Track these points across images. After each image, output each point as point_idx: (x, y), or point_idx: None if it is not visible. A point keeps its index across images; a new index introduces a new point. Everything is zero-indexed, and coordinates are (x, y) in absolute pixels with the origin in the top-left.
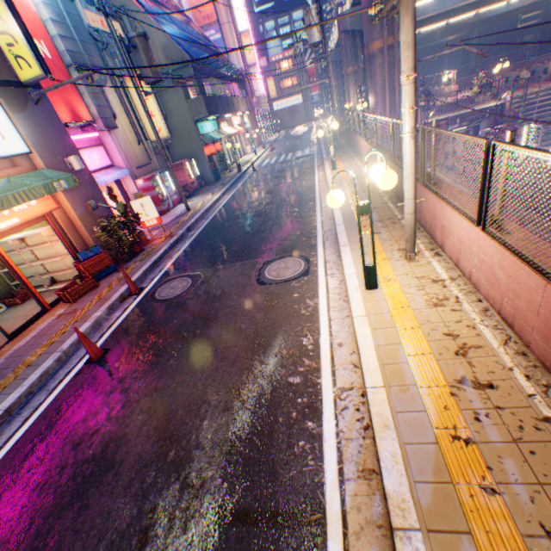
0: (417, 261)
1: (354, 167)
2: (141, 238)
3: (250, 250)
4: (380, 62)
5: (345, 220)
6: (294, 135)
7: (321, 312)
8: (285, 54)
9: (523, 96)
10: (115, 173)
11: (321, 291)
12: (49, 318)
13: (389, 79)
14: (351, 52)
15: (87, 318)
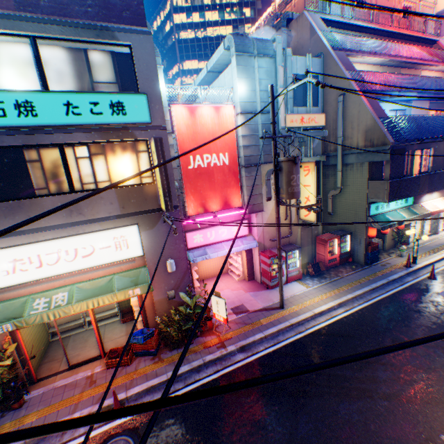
0: None
1: None
2: (203, 326)
3: None
4: None
5: None
6: None
7: None
8: None
9: None
10: (242, 245)
11: None
12: (90, 369)
13: None
14: None
15: (75, 409)
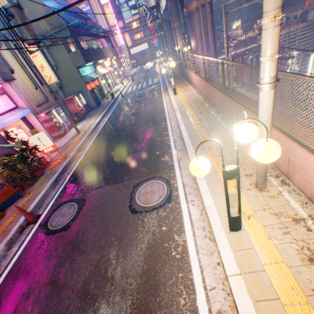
0: (268, 190)
1: (188, 92)
2: (42, 163)
3: (123, 170)
4: (197, 17)
5: (192, 141)
6: (146, 69)
7: (191, 255)
8: (134, 18)
9: (285, 34)
10: (19, 113)
11: (186, 223)
12: None
13: (204, 28)
14: (175, 13)
15: None
